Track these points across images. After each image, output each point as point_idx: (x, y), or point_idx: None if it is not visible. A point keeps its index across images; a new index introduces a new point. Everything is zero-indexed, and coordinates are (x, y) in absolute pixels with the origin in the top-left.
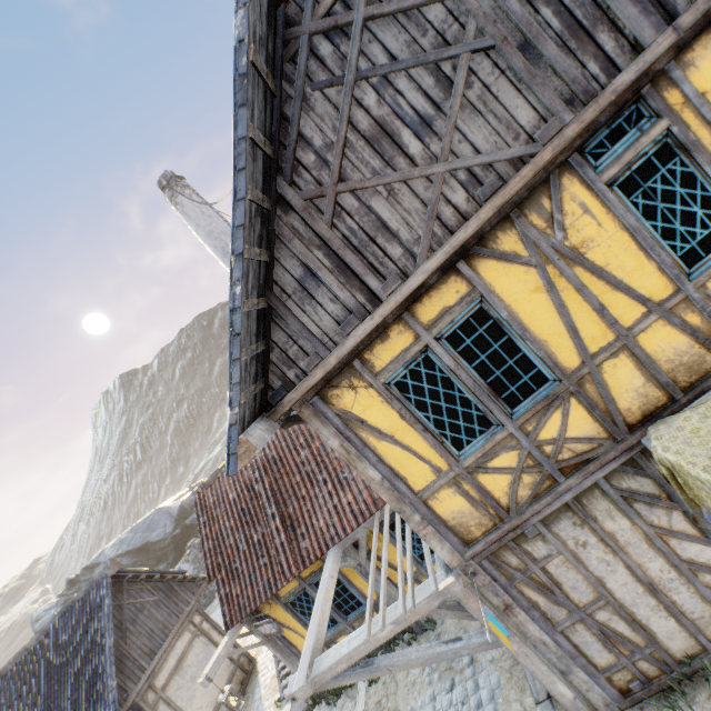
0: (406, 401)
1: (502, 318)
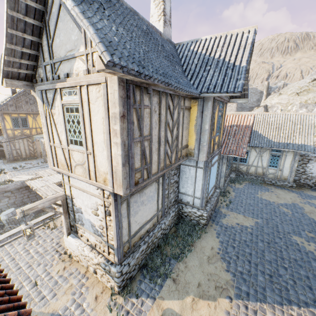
0: (13, 120)
1: (27, 120)
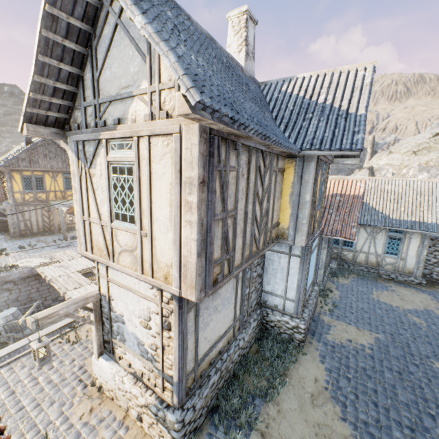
0: (24, 180)
1: (44, 180)
